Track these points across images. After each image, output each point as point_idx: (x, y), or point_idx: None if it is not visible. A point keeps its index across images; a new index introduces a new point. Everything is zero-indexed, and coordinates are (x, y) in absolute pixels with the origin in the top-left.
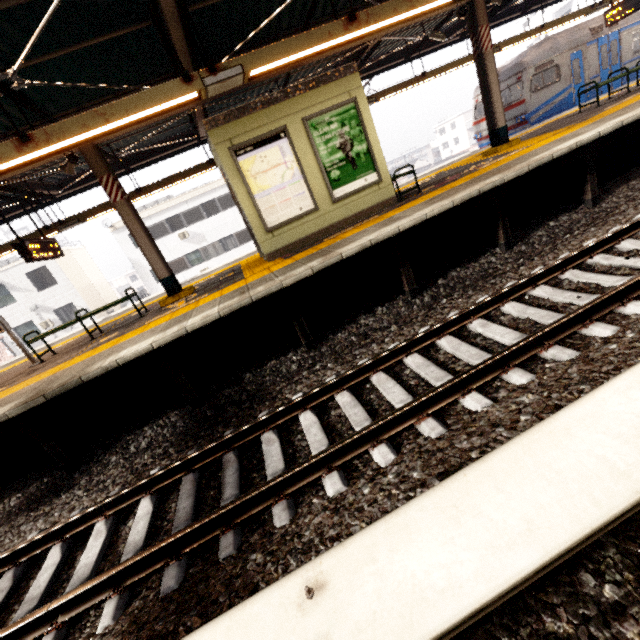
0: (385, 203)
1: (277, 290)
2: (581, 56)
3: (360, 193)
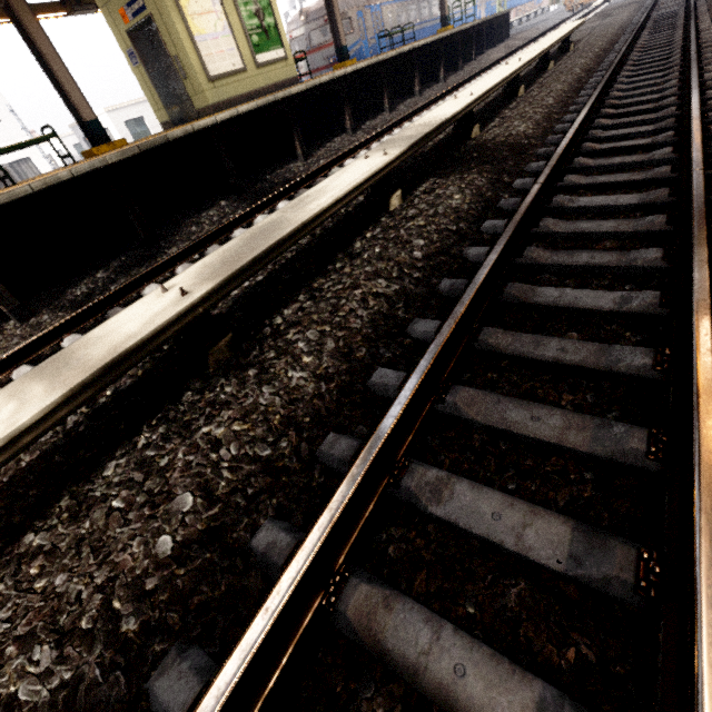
0: (292, 81)
1: (289, 95)
2: (363, 17)
3: (274, 65)
